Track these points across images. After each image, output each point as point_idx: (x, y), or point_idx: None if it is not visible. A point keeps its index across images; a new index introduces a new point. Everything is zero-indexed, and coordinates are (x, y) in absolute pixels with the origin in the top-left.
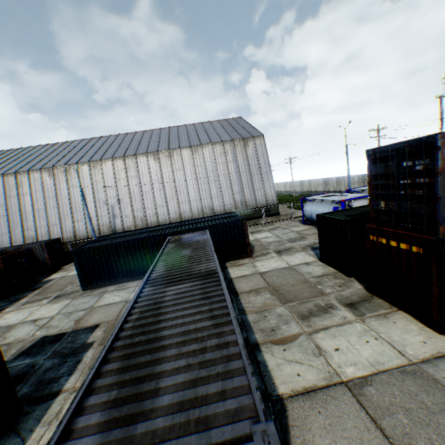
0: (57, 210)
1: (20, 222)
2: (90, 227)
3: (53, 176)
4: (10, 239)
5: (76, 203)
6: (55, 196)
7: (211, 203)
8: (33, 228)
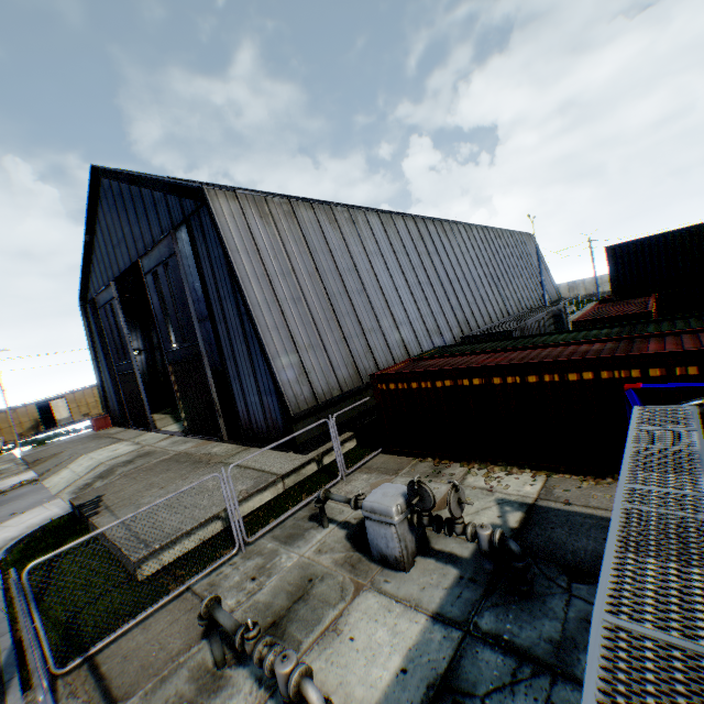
0: (465, 282)
1: (444, 296)
2: (545, 296)
3: (447, 233)
4: (448, 322)
5: (475, 276)
6: (457, 262)
7: (539, 292)
8: (458, 306)
